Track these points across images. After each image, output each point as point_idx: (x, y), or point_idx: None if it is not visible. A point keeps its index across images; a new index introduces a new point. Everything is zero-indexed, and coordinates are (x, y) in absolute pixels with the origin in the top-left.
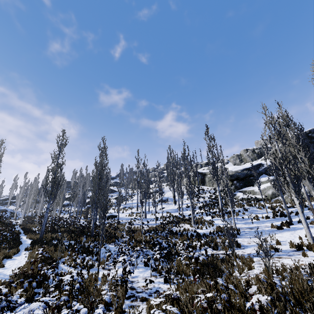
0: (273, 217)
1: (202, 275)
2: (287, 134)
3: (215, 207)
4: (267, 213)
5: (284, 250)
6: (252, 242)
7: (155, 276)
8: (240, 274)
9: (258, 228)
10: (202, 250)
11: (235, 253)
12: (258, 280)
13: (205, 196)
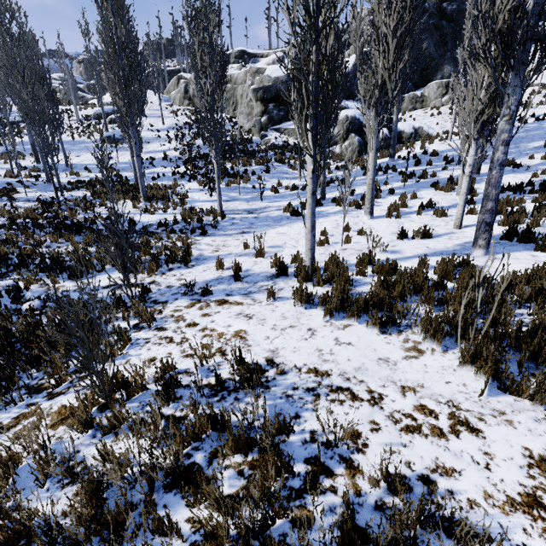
0: (302, 188)
1: None
2: None
3: None
4: (299, 178)
5: (254, 276)
6: (226, 246)
7: None
8: (58, 385)
9: (263, 213)
10: (101, 274)
11: (149, 287)
12: None
13: None
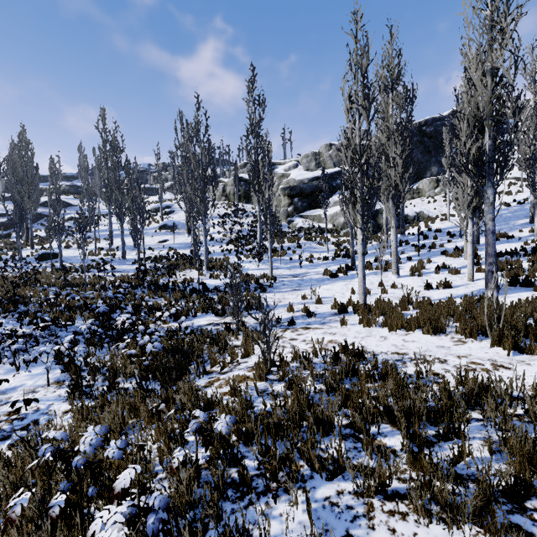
0: (332, 258)
1: (154, 376)
2: (387, 106)
3: (254, 241)
4: (327, 251)
5: (321, 314)
6: (286, 299)
7: (59, 384)
8: (223, 368)
9: (305, 276)
10: (197, 318)
11: (244, 322)
12: (233, 390)
13: (246, 221)
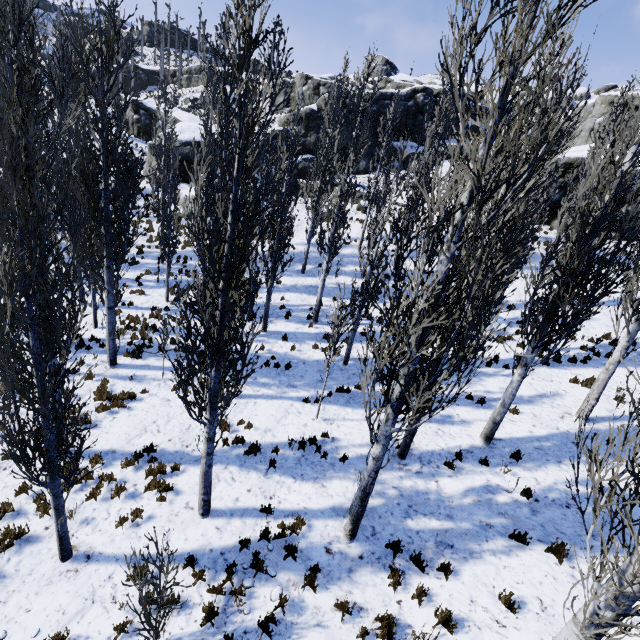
0: None
1: None
2: None
3: None
4: None
5: None
6: None
7: None
8: None
9: None
10: None
11: None
12: None
13: None
